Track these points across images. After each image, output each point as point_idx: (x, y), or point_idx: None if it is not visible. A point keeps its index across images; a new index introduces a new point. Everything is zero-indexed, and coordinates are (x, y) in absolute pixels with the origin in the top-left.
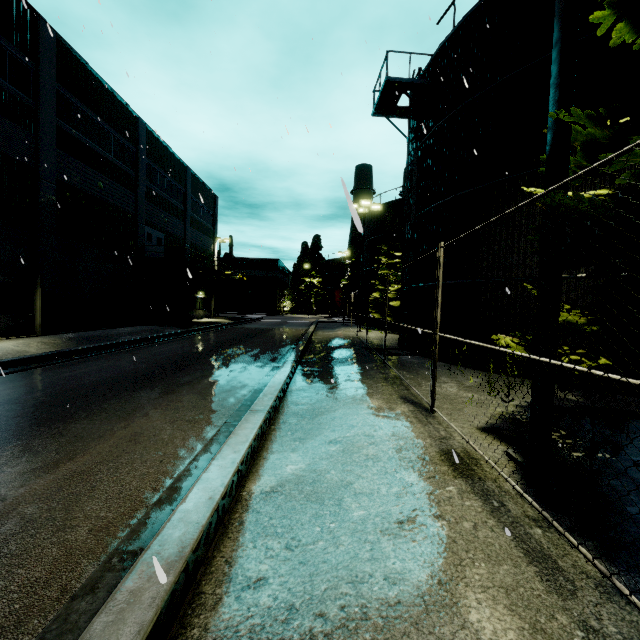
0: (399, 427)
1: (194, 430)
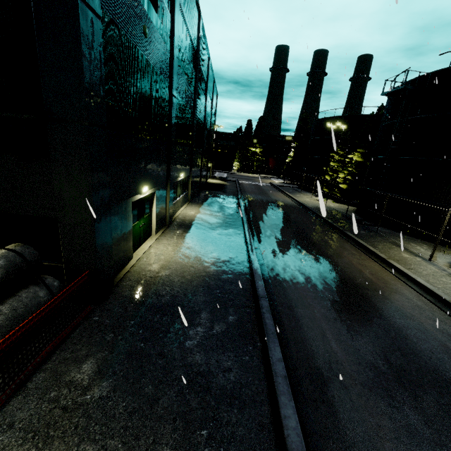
0: (425, 265)
1: (371, 263)
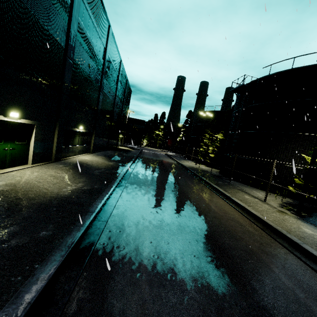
0: (261, 204)
1: (218, 199)
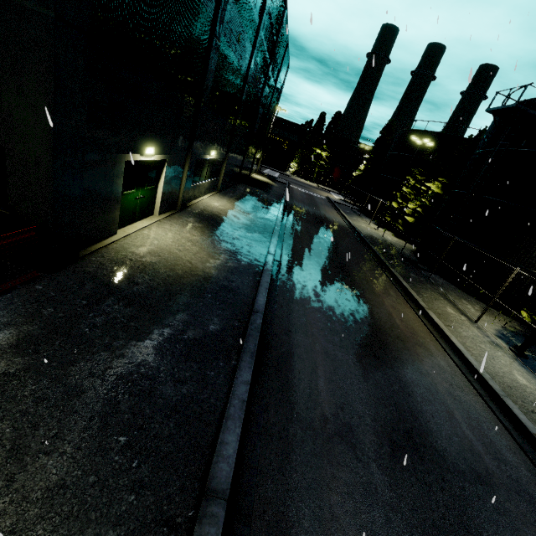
0: (468, 326)
1: (406, 309)
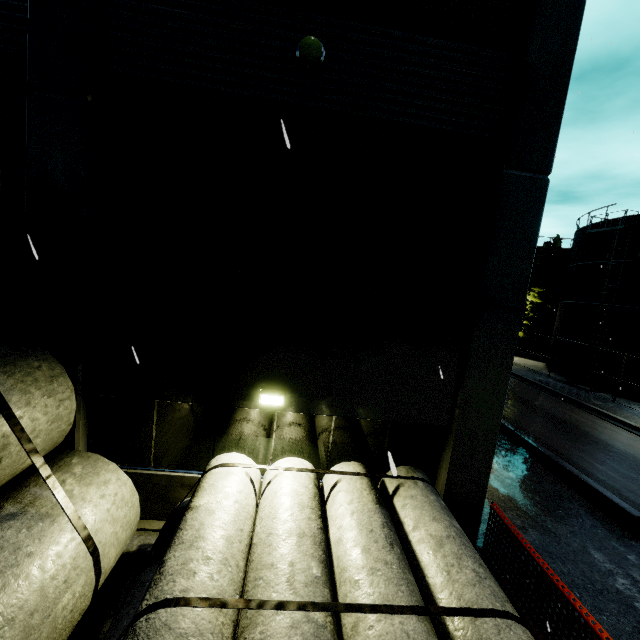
0: None
1: None
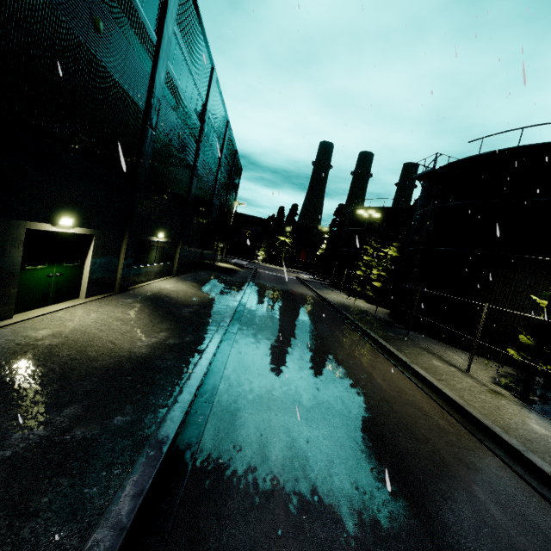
0: (461, 377)
1: (388, 367)
